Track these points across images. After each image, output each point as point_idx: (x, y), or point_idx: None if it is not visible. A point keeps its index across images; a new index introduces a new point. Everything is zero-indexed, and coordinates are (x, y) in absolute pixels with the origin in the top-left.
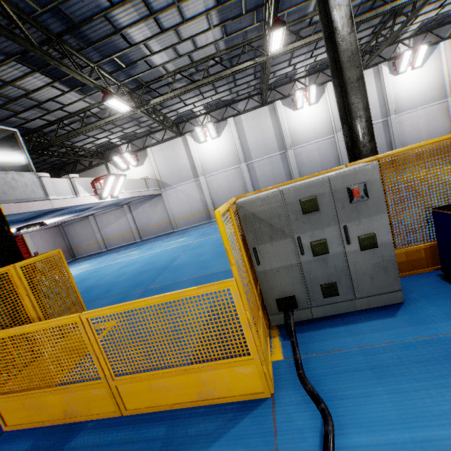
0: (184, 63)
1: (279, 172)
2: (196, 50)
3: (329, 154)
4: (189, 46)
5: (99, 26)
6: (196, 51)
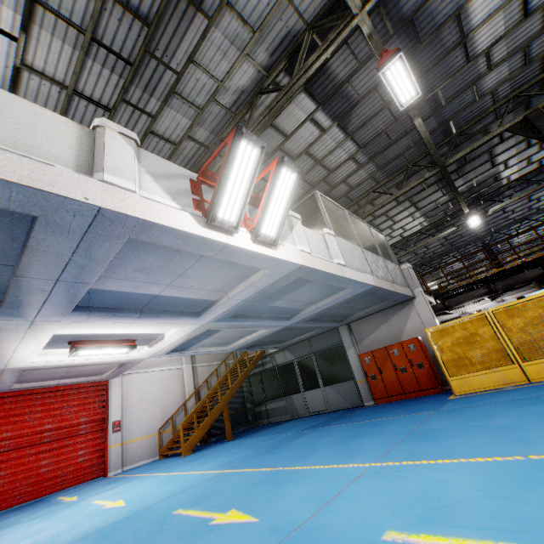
0: (530, 237)
1: None
2: (542, 231)
3: None
4: (538, 231)
5: (502, 237)
6: (541, 231)
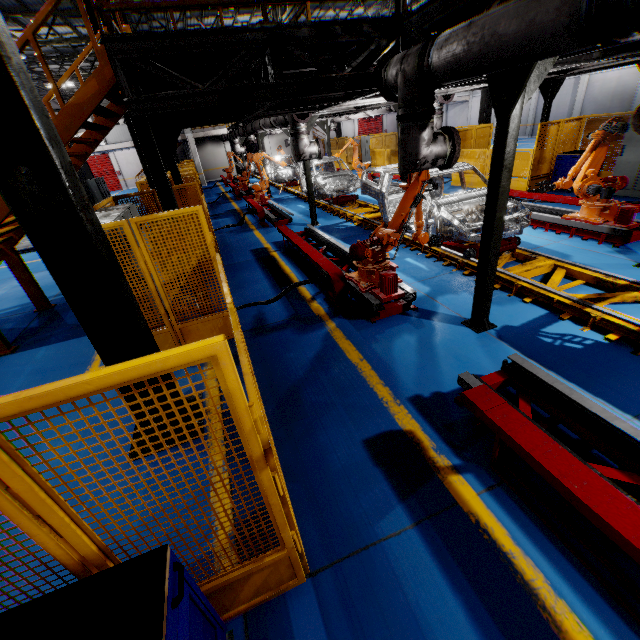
0: None
1: (565, 101)
2: None
3: (625, 90)
4: None
5: None
6: None
